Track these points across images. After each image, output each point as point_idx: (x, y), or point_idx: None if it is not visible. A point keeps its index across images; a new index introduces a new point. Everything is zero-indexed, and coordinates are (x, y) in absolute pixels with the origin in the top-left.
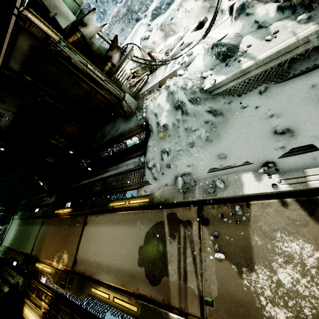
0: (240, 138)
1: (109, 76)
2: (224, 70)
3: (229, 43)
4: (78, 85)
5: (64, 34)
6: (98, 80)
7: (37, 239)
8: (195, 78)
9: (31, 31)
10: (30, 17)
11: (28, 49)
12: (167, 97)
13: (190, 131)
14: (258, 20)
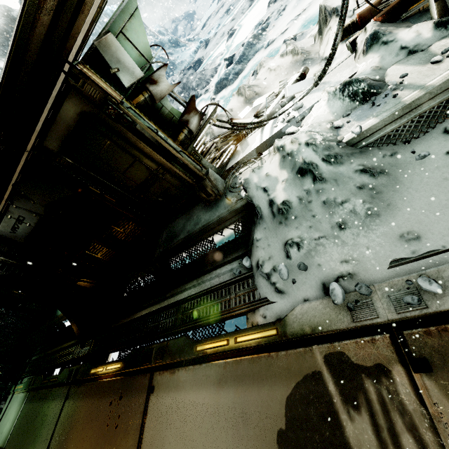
0: (435, 203)
1: (183, 148)
2: (370, 111)
3: (369, 78)
4: (139, 164)
5: (127, 95)
6: (172, 152)
7: (57, 429)
8: (323, 129)
9: (84, 91)
10: (85, 72)
11: (74, 118)
12: (281, 163)
13: (334, 205)
14: (407, 45)
